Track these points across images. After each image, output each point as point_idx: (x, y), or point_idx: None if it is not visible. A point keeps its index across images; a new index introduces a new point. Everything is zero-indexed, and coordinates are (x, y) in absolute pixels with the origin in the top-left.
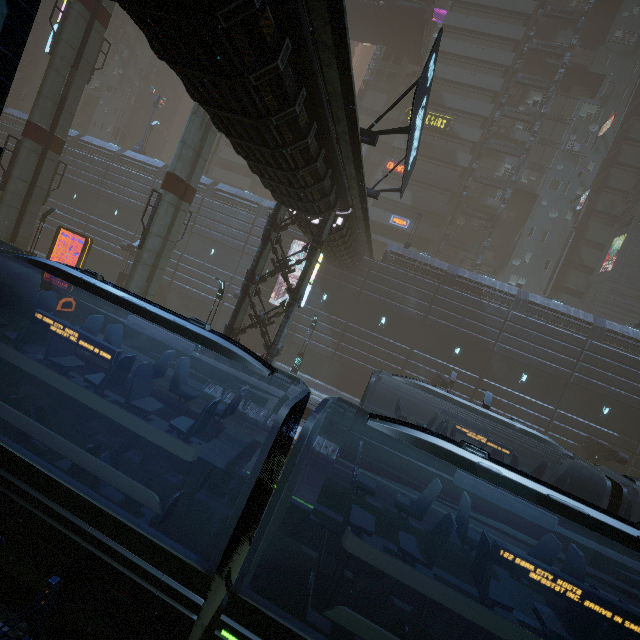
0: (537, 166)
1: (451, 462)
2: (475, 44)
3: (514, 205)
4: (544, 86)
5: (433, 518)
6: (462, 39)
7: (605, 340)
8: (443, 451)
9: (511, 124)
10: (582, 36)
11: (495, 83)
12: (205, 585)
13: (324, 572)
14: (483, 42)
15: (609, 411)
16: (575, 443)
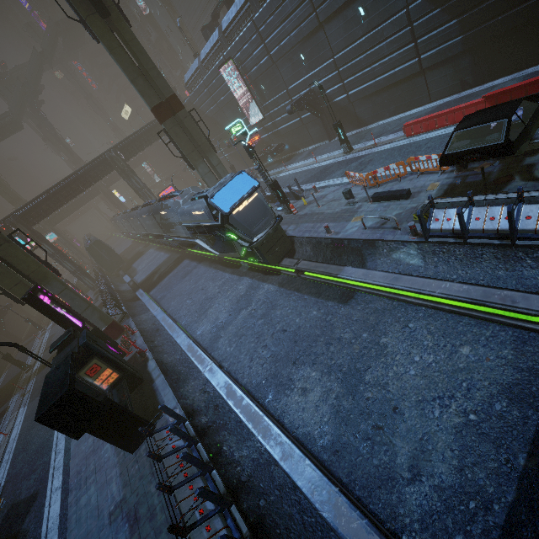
0: None
1: None
2: None
3: None
4: None
5: None
6: None
7: None
8: None
9: None
10: None
11: None
12: None
13: None
14: None
15: None
16: None
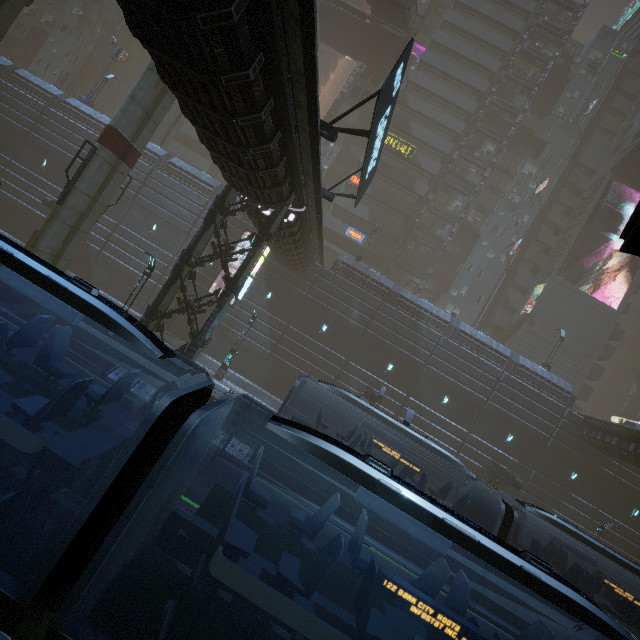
0: (483, 209)
1: (351, 477)
2: (446, 85)
3: (459, 240)
4: (498, 139)
5: (329, 536)
6: (435, 78)
7: (518, 374)
8: (344, 464)
9: (466, 166)
10: (533, 104)
11: (458, 125)
12: (16, 617)
13: (194, 596)
14: (453, 86)
15: (513, 439)
16: (481, 466)
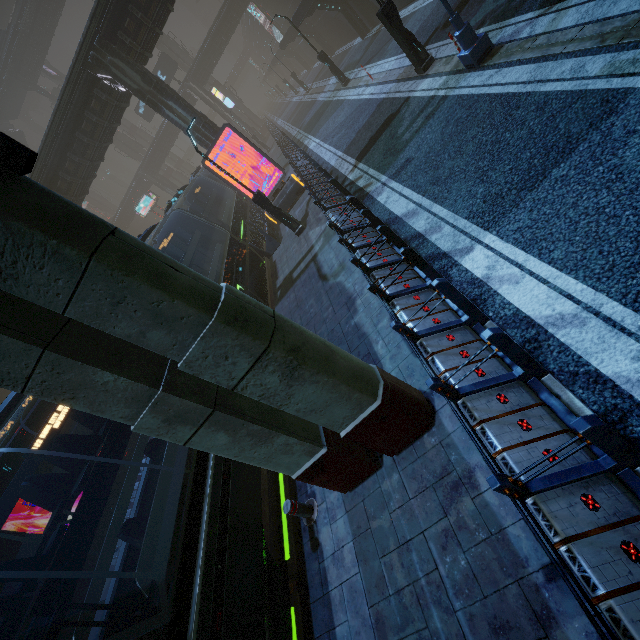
0: None
1: None
2: None
3: None
4: None
5: None
6: None
7: None
8: None
9: None
10: None
11: None
12: None
13: None
14: None
15: None
16: None
